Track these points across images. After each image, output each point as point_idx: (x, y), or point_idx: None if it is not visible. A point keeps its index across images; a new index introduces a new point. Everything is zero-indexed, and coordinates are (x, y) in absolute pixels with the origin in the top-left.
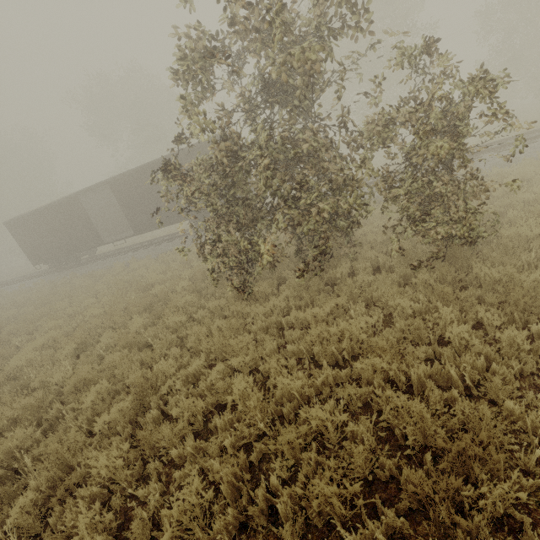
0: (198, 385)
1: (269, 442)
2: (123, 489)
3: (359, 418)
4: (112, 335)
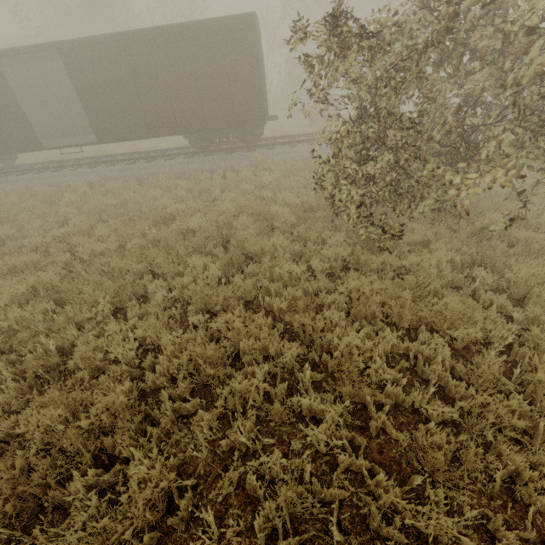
0: (393, 363)
1: None
2: None
3: None
4: (164, 285)
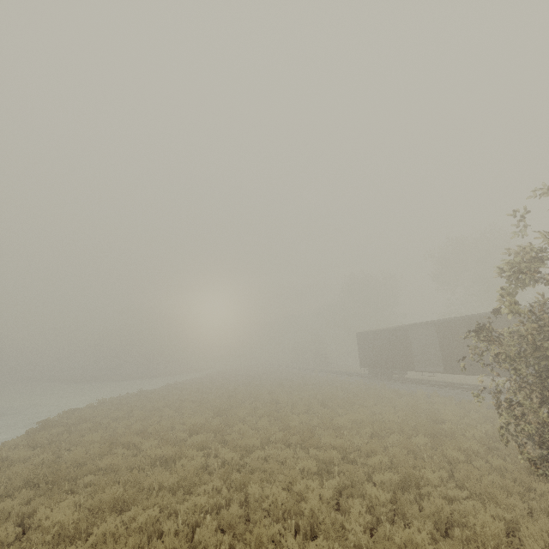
0: None
1: None
2: (377, 519)
3: None
4: (398, 439)
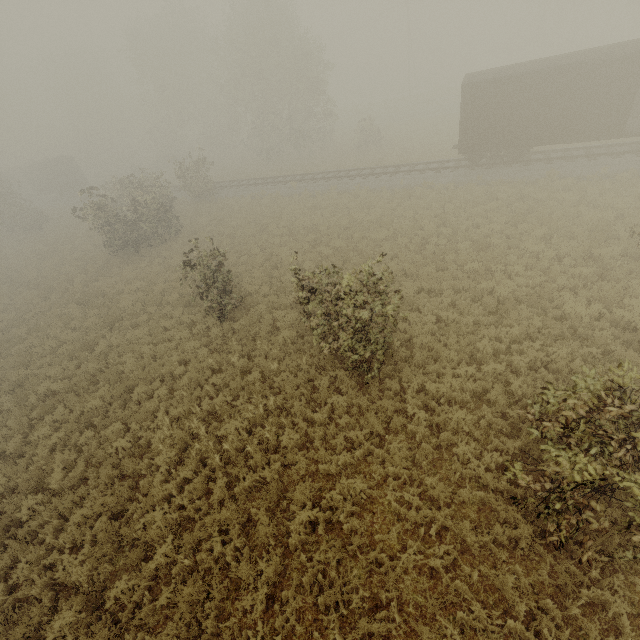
0: None
1: None
2: None
3: None
4: None
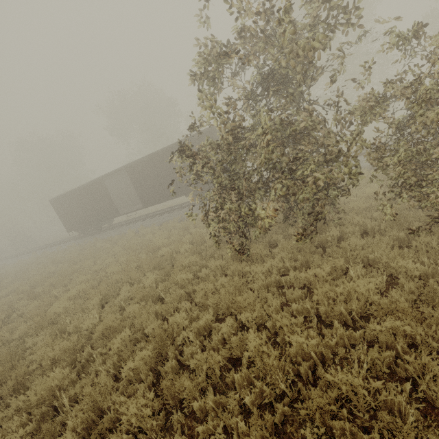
0: (208, 337)
1: (296, 405)
2: (149, 438)
3: (387, 384)
4: (129, 289)
